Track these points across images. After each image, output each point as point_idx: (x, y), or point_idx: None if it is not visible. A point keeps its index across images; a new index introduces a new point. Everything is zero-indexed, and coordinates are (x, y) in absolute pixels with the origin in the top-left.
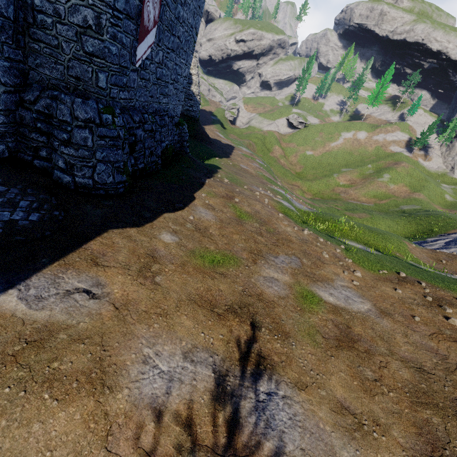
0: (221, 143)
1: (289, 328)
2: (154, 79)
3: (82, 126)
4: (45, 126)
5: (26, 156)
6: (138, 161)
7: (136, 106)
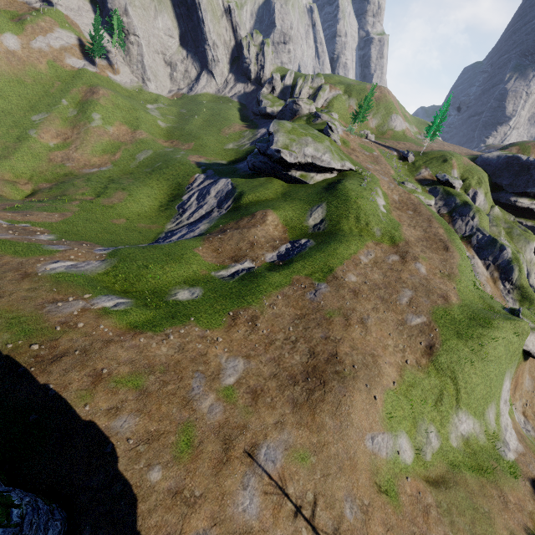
0: None
1: (242, 421)
2: None
3: None
4: None
5: None
6: (3, 480)
7: None
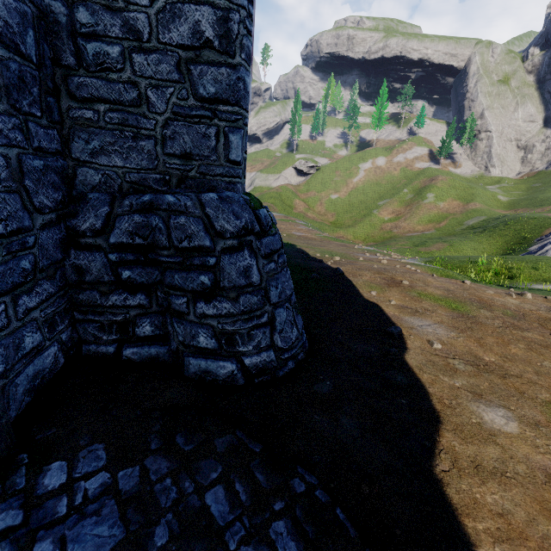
0: None
1: None
2: None
3: (234, 247)
4: (140, 271)
5: (103, 347)
6: None
7: None
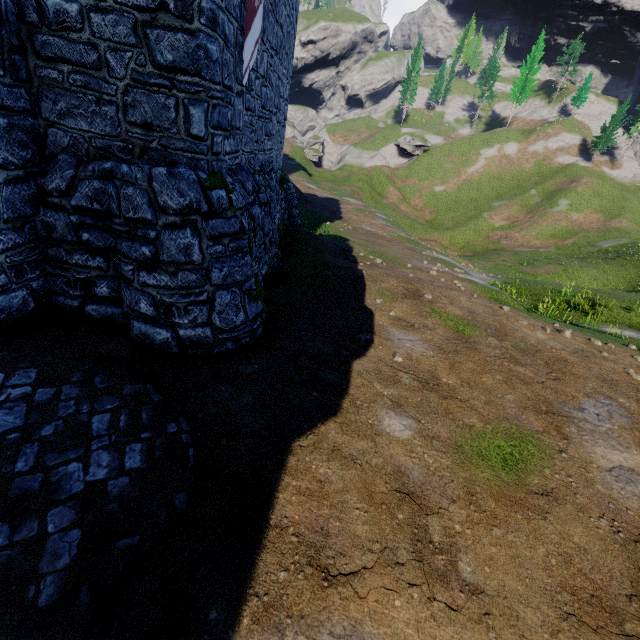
0: (318, 199)
1: None
2: (259, 108)
3: (176, 224)
4: (98, 235)
5: (69, 300)
6: (259, 264)
7: (241, 164)
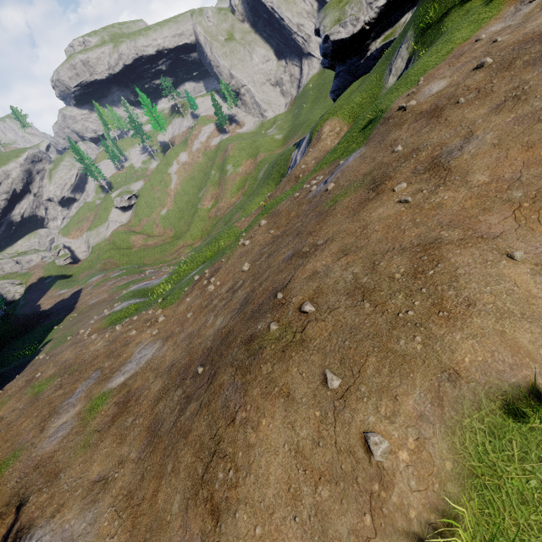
0: (63, 302)
1: (64, 462)
2: None
3: None
4: None
5: None
6: None
7: None
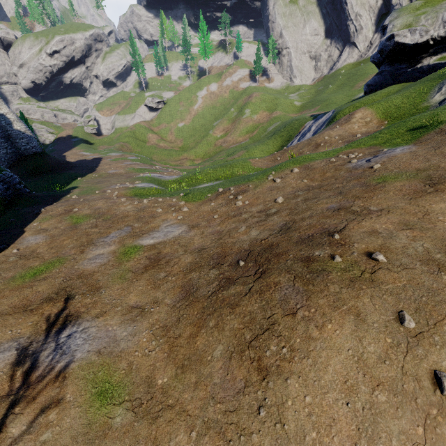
0: (86, 162)
1: (103, 282)
2: None
3: None
4: None
5: None
6: None
7: None
